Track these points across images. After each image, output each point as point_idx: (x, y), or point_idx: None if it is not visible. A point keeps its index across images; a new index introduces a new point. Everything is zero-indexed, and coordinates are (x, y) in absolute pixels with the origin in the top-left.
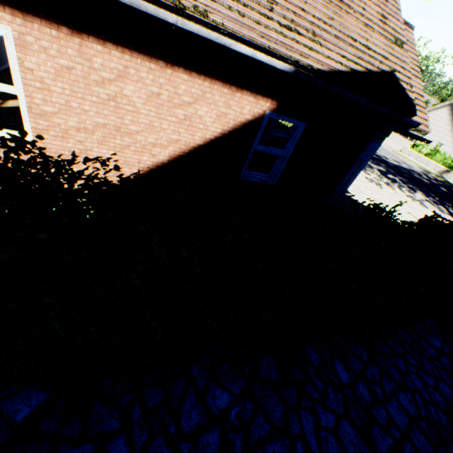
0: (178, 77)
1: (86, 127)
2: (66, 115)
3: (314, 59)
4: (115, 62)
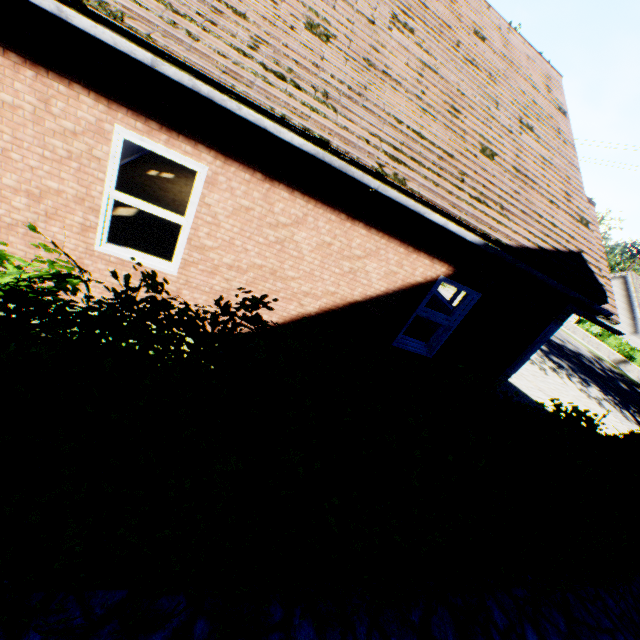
0: (355, 230)
1: (240, 265)
2: (224, 251)
3: (502, 233)
4: (296, 209)
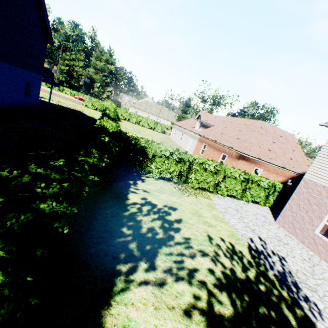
0: (277, 174)
1: None
2: None
3: (297, 171)
4: (271, 172)
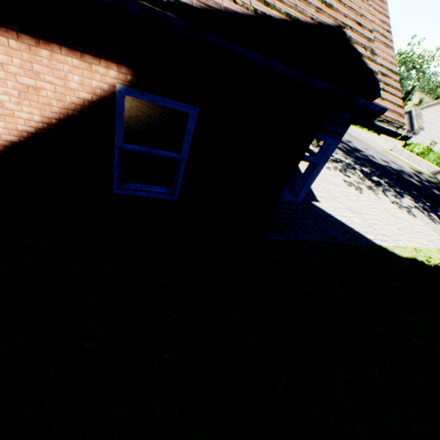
0: None
1: None
2: None
3: None
4: None
